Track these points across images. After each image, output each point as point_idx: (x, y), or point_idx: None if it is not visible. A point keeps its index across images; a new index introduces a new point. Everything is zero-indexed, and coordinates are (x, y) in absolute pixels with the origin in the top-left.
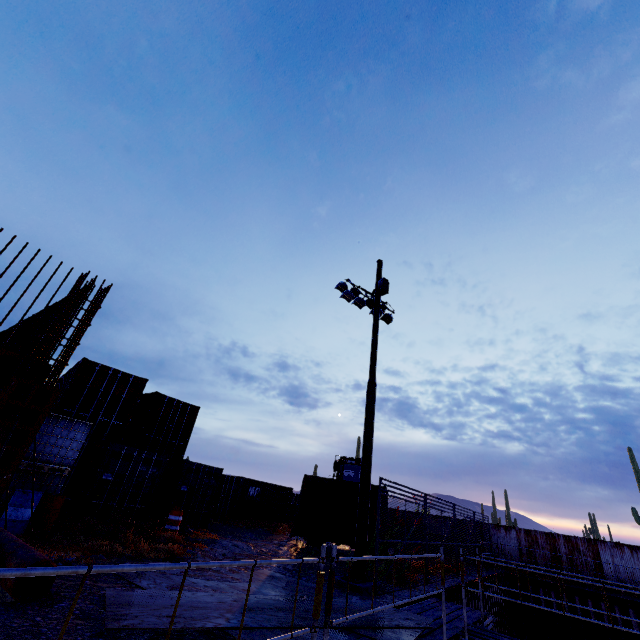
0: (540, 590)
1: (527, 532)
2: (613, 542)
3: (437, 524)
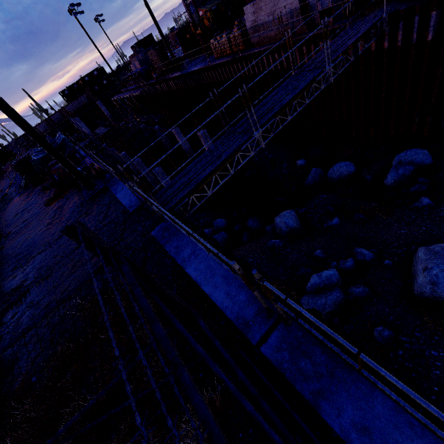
0: (35, 144)
1: (24, 135)
2: (38, 124)
3: (4, 150)
